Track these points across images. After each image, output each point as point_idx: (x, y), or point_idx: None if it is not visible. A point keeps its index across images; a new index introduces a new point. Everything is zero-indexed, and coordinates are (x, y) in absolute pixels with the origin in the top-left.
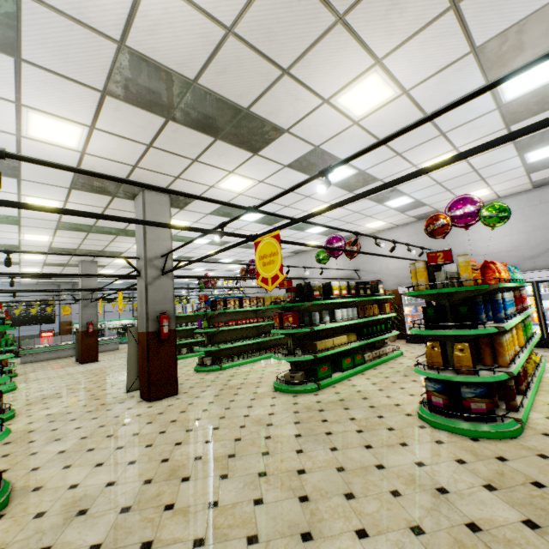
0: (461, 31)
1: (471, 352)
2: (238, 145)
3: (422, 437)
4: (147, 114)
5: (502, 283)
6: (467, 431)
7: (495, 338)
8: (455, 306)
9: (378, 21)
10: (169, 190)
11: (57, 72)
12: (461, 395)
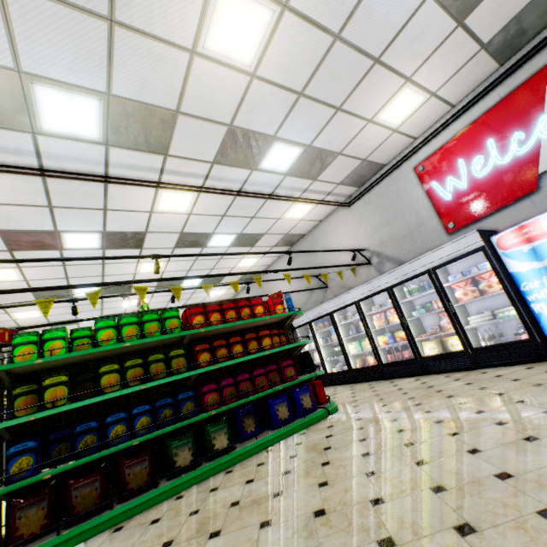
0: None
1: None
2: None
3: None
4: None
5: None
6: None
7: None
8: None
9: None
10: None
11: None
12: None
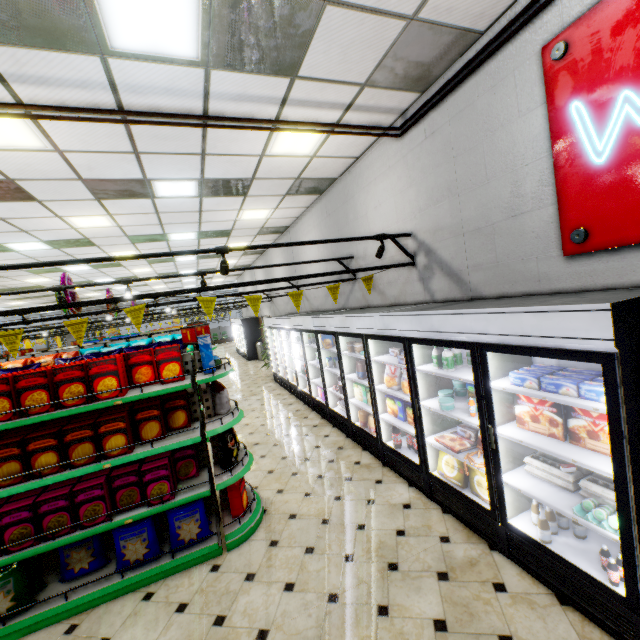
0: None
1: None
2: None
3: None
4: None
5: None
6: None
7: None
8: None
9: None
10: None
11: None
12: None
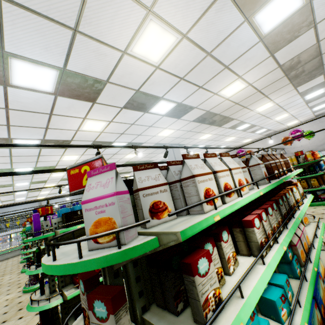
0: (296, 91)
1: (317, 181)
2: (217, 125)
3: (308, 208)
4: (197, 123)
5: (320, 158)
6: (322, 204)
7: (322, 176)
8: (308, 168)
9: (275, 94)
10: (225, 147)
11: (185, 119)
12: (317, 194)
